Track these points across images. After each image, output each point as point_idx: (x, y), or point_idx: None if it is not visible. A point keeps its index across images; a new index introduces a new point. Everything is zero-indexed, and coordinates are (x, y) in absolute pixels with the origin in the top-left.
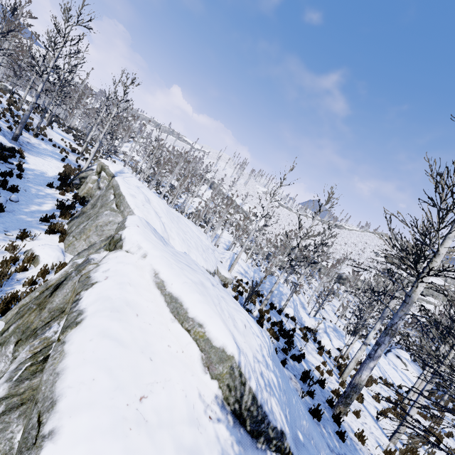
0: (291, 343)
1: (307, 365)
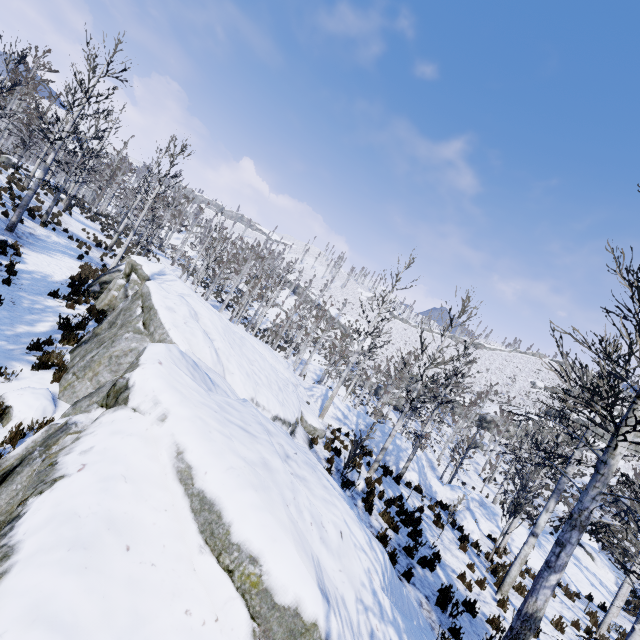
0: (417, 536)
1: (445, 572)
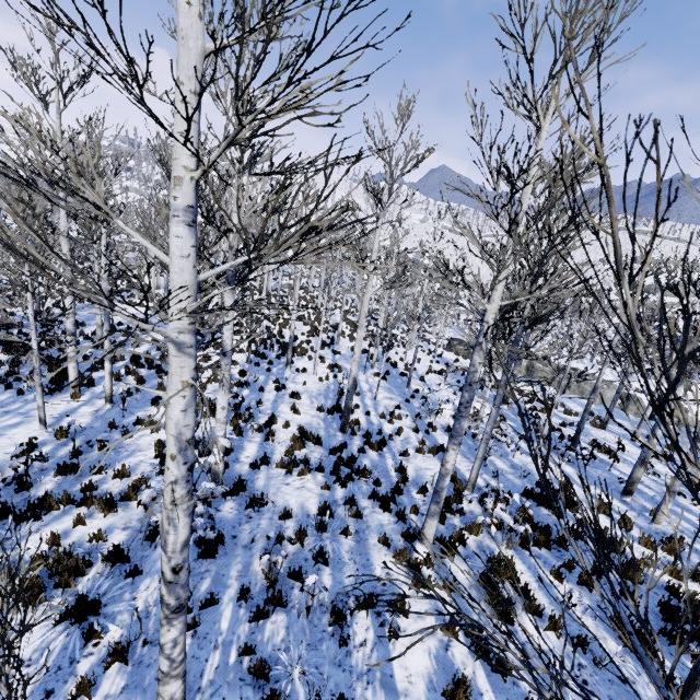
0: None
1: None
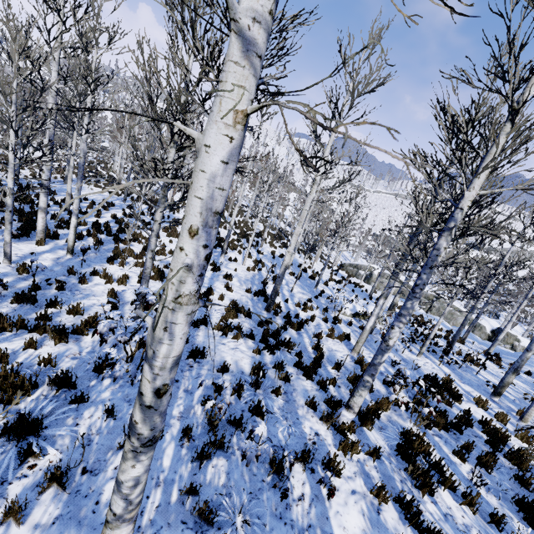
0: None
1: None
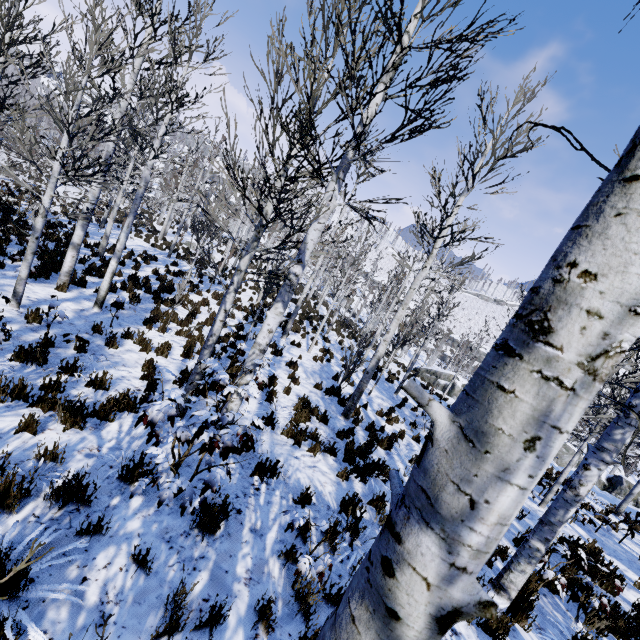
0: None
1: None
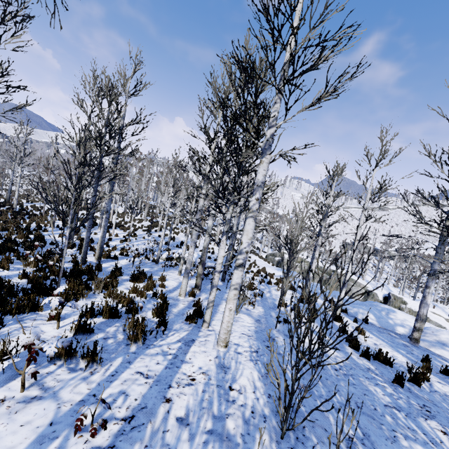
0: None
1: None
